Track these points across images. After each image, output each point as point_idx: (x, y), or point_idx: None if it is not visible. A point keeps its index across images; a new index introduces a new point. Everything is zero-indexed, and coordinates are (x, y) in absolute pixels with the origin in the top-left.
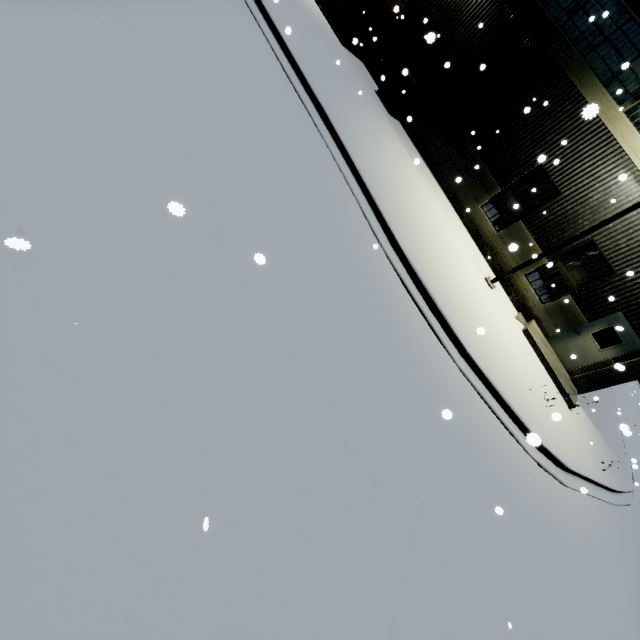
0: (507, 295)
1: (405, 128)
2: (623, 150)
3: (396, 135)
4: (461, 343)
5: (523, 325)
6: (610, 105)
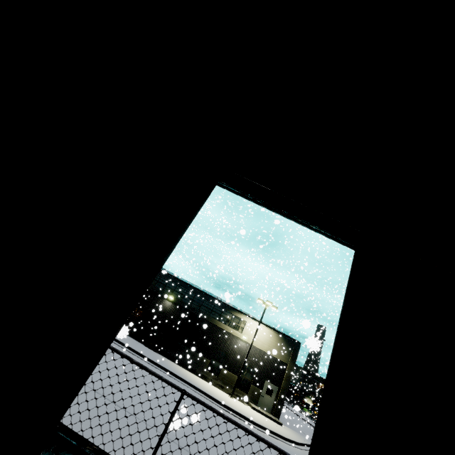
0: (235, 398)
1: (160, 354)
2: (234, 335)
3: (171, 361)
4: (253, 421)
5: (249, 406)
6: (224, 325)
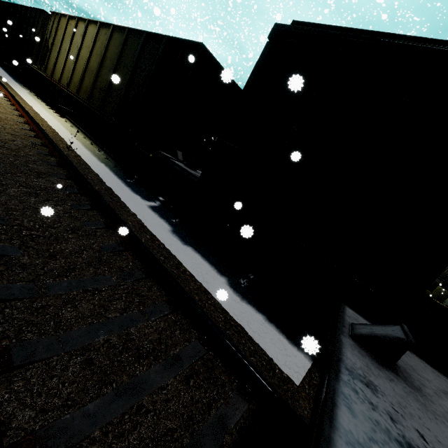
0: None
1: None
2: None
3: None
4: None
5: None
6: None
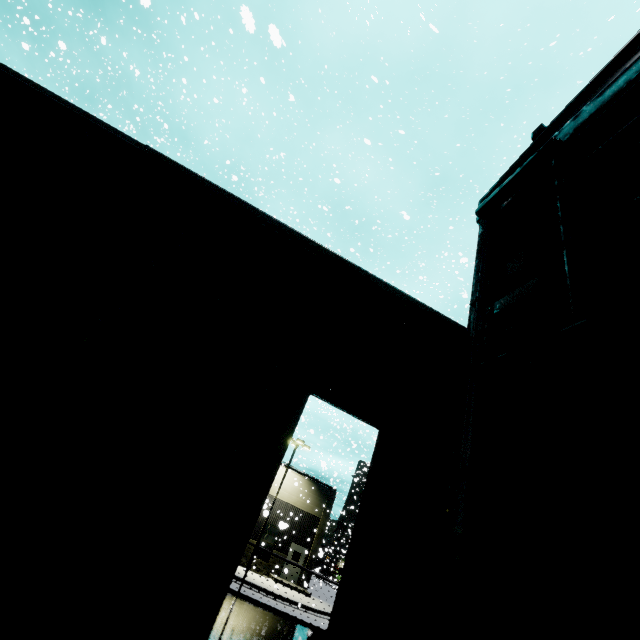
0: (252, 571)
1: None
2: None
3: None
4: (277, 594)
5: (270, 578)
6: None
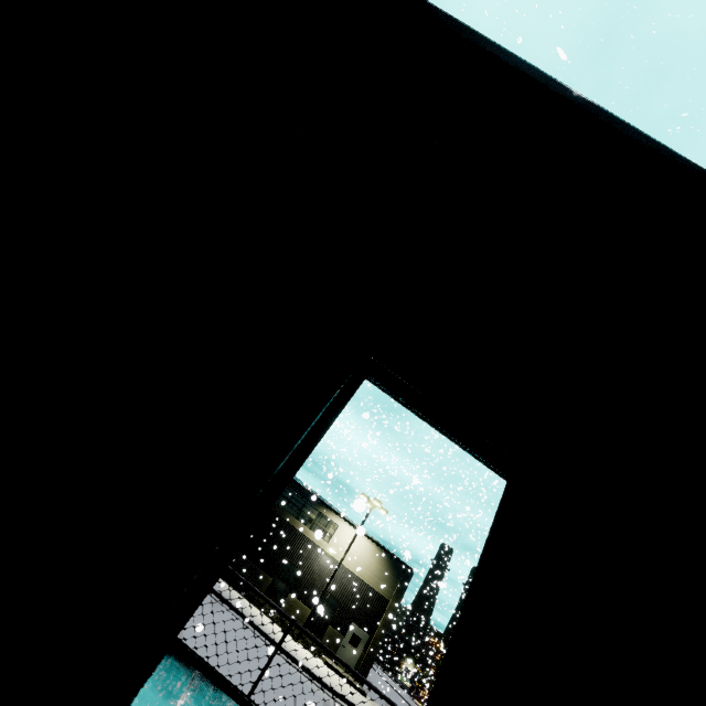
0: (302, 645)
1: None
2: (316, 544)
3: None
4: (326, 683)
5: (321, 659)
6: (303, 526)
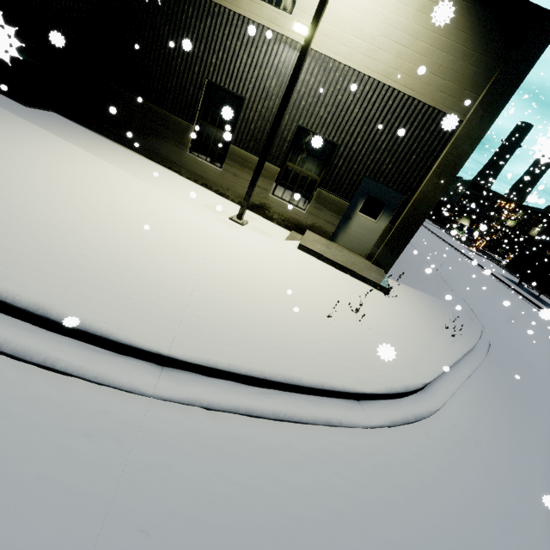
0: (271, 222)
1: (66, 116)
2: (263, 25)
3: (16, 116)
4: (144, 350)
5: (298, 241)
6: None
